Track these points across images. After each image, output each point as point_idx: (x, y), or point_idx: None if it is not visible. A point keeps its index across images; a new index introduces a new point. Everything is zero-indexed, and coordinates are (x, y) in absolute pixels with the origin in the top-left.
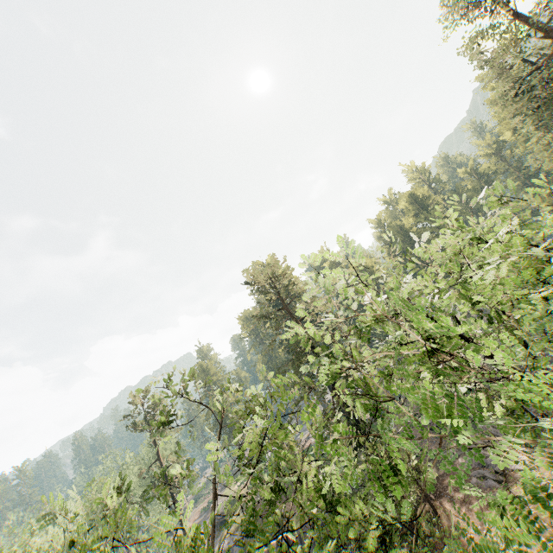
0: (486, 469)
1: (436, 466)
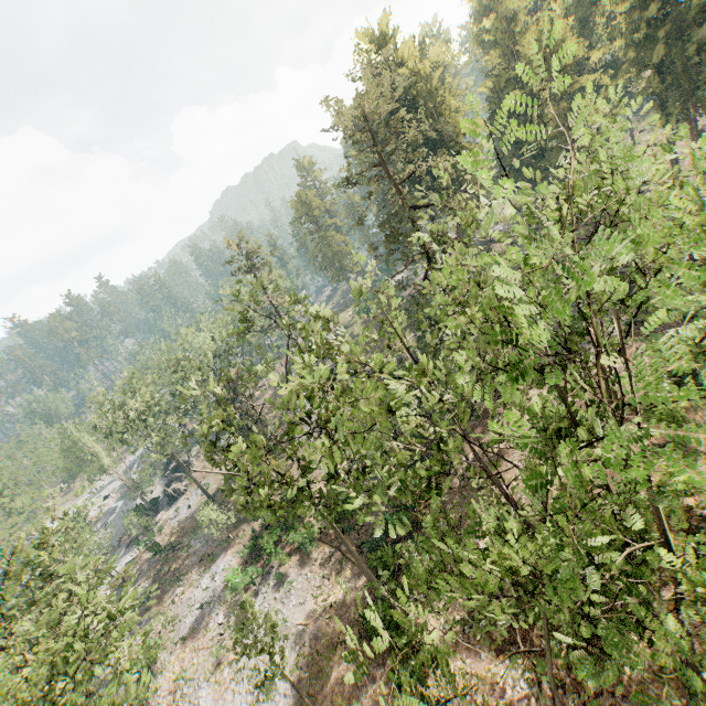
0: None
1: None
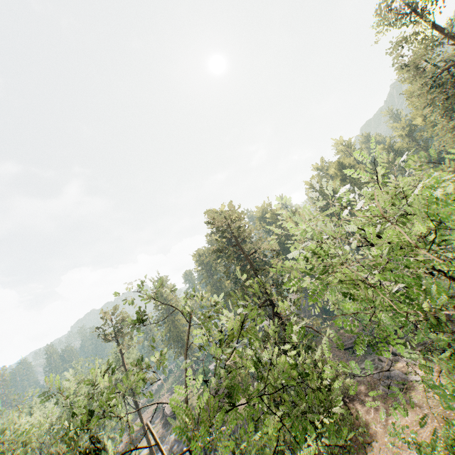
0: (390, 380)
1: (350, 377)
